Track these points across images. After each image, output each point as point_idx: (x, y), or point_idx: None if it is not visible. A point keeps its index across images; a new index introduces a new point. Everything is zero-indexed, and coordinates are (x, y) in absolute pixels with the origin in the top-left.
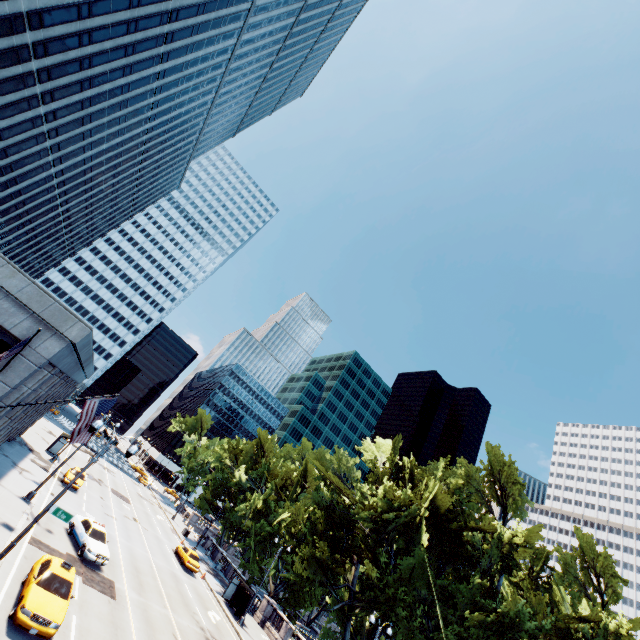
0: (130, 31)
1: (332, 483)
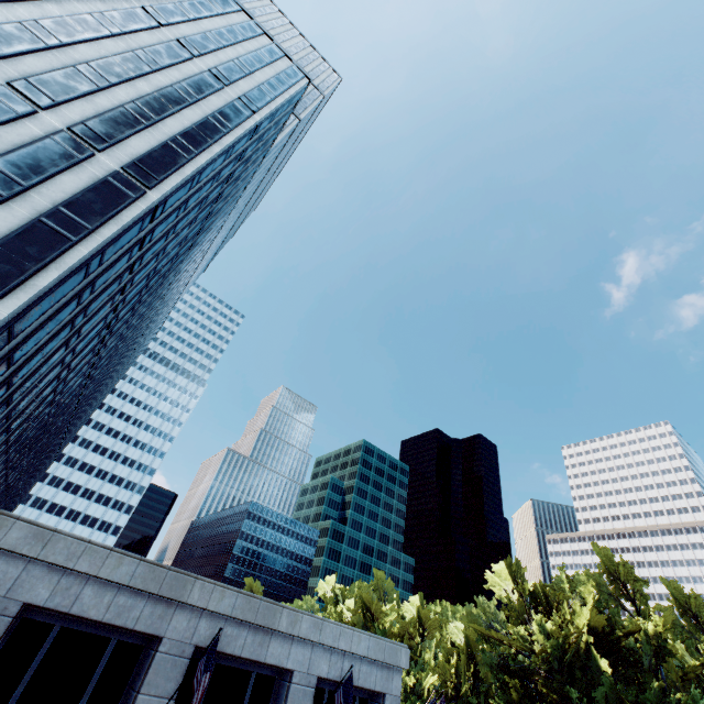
0: (171, 262)
1: (491, 638)
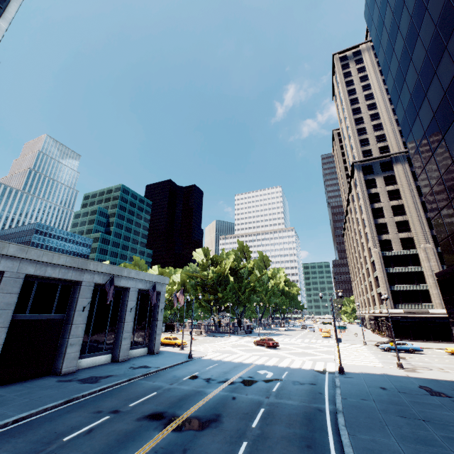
0: None
1: (193, 276)
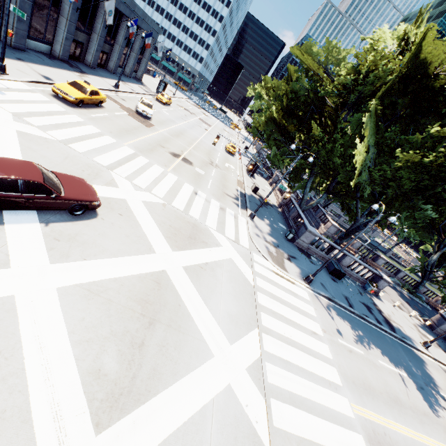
0: None
1: (314, 73)
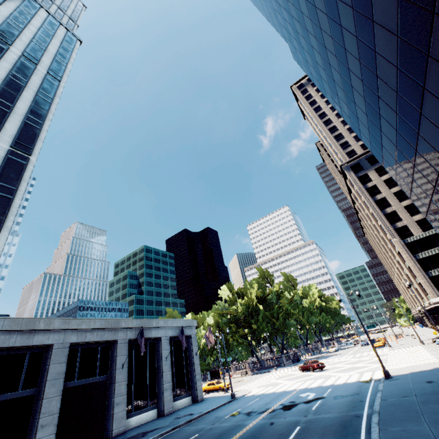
0: None
1: (224, 314)
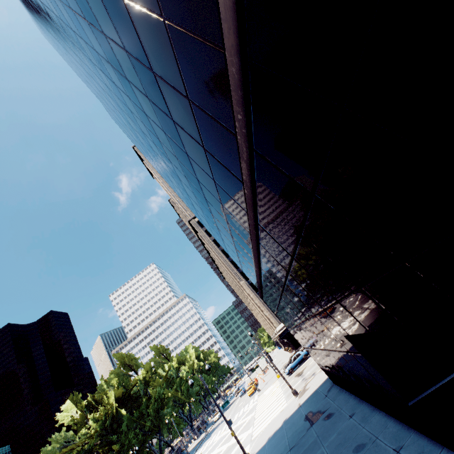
0: None
1: (65, 453)
